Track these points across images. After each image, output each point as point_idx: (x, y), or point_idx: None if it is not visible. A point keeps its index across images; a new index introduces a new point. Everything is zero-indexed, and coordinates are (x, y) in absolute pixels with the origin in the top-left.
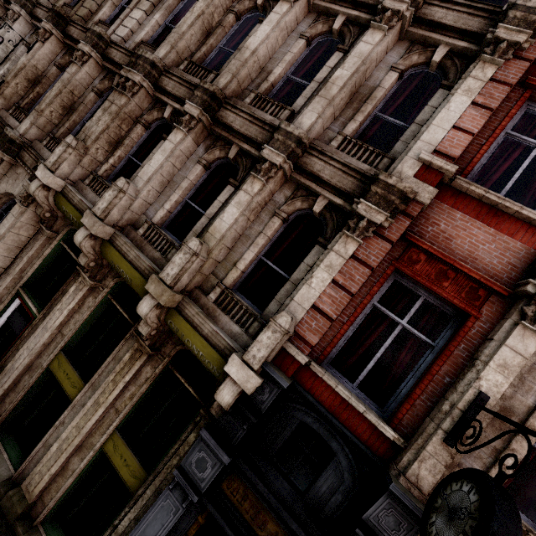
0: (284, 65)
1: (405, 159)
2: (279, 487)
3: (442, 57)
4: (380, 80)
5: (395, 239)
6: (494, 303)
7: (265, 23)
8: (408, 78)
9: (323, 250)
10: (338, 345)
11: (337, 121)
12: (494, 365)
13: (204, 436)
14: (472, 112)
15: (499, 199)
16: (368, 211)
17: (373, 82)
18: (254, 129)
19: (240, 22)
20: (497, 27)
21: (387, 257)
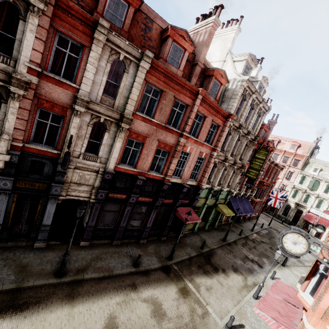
0: None
1: (20, 65)
2: (34, 176)
3: None
4: None
5: (32, 98)
6: (69, 111)
7: None
8: (0, 2)
9: (7, 105)
10: (32, 136)
11: None
12: (72, 128)
13: (0, 178)
14: (37, 42)
15: (59, 79)
16: (16, 90)
17: None
18: None
19: None
20: None
21: (33, 104)
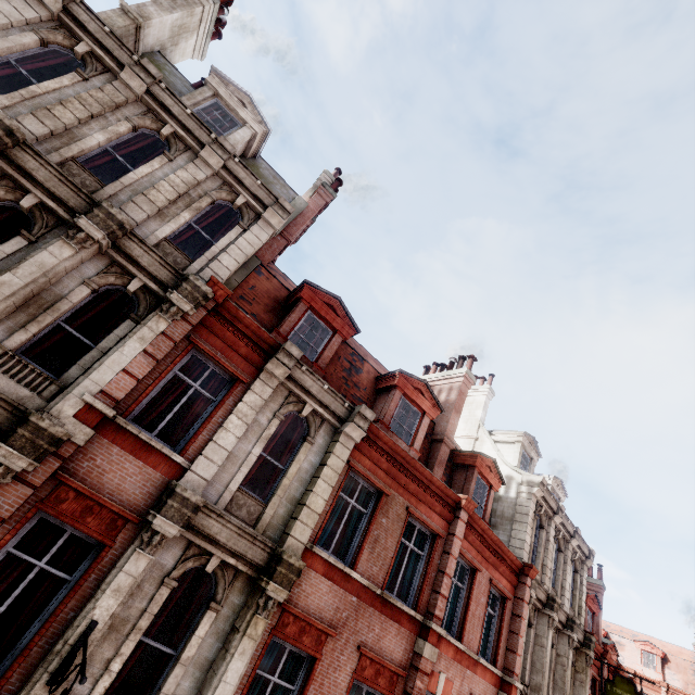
0: None
1: (69, 397)
2: None
3: (137, 288)
4: (70, 290)
5: (40, 484)
6: (129, 530)
7: None
8: (107, 290)
9: None
10: None
11: (2, 324)
12: (110, 591)
13: None
14: (142, 359)
15: (148, 439)
16: (9, 457)
17: (61, 289)
18: None
19: None
20: (174, 292)
21: (32, 498)
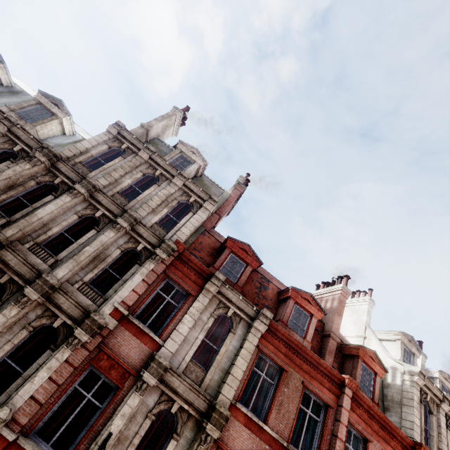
0: (60, 227)
1: (108, 304)
2: None
3: (141, 248)
4: (112, 252)
5: (92, 349)
6: (131, 380)
7: (53, 204)
8: (128, 250)
9: (52, 353)
10: (45, 418)
11: (83, 270)
12: (120, 415)
13: None
14: (142, 284)
15: (143, 327)
16: (80, 334)
17: (108, 252)
18: (25, 269)
19: (40, 185)
20: (158, 248)
21: (88, 357)
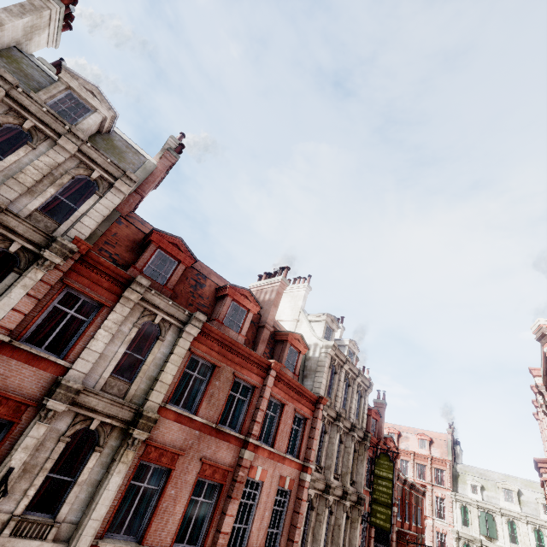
0: None
1: None
2: None
3: (17, 249)
4: None
5: None
6: (31, 411)
7: None
8: None
9: None
10: None
11: None
12: (21, 449)
13: None
14: (26, 300)
15: (38, 352)
16: None
17: None
18: None
19: None
20: (46, 250)
21: None
